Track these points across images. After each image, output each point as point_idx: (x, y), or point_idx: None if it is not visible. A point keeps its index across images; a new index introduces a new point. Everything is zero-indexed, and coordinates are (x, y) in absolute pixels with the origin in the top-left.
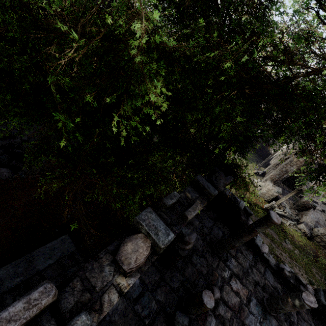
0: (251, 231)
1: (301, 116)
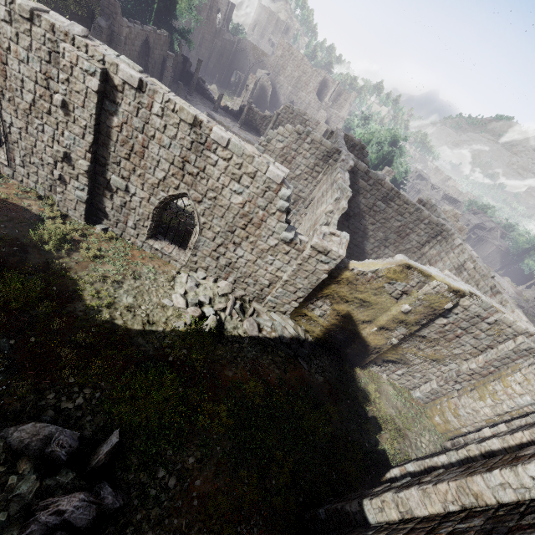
0: (196, 70)
1: (180, 1)
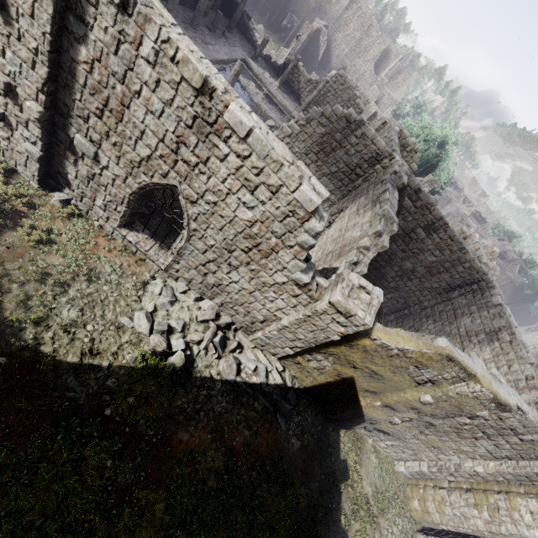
0: None
1: None
